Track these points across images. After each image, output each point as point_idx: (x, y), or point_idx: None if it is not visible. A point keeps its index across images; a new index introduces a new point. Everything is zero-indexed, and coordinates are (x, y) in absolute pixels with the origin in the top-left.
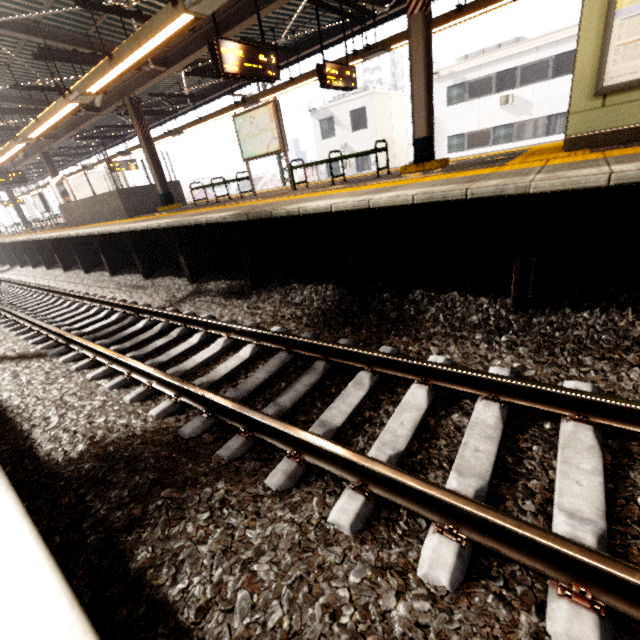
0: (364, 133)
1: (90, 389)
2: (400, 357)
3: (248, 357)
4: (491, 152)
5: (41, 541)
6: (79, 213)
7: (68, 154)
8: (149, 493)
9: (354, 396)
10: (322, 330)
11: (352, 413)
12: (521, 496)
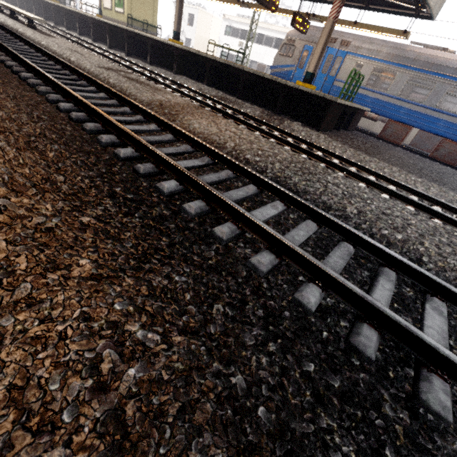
0: (191, 29)
1: None
2: None
3: None
4: None
5: None
6: None
7: None
8: None
9: None
10: None
11: None
12: None
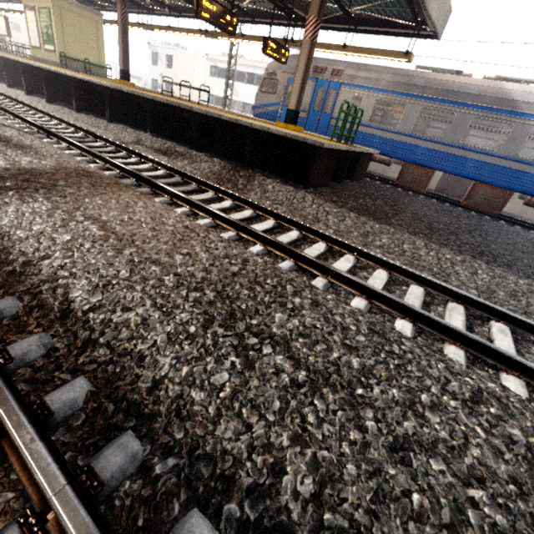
0: (171, 71)
1: None
2: None
3: None
4: None
5: None
6: None
7: None
8: None
9: None
10: None
11: None
12: None
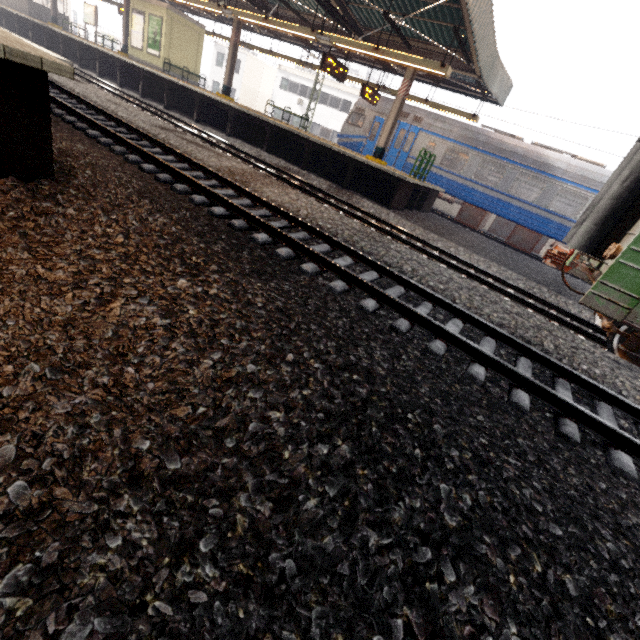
0: (236, 77)
1: None
2: None
3: None
4: None
5: None
6: None
7: None
8: None
9: None
10: None
11: None
12: None
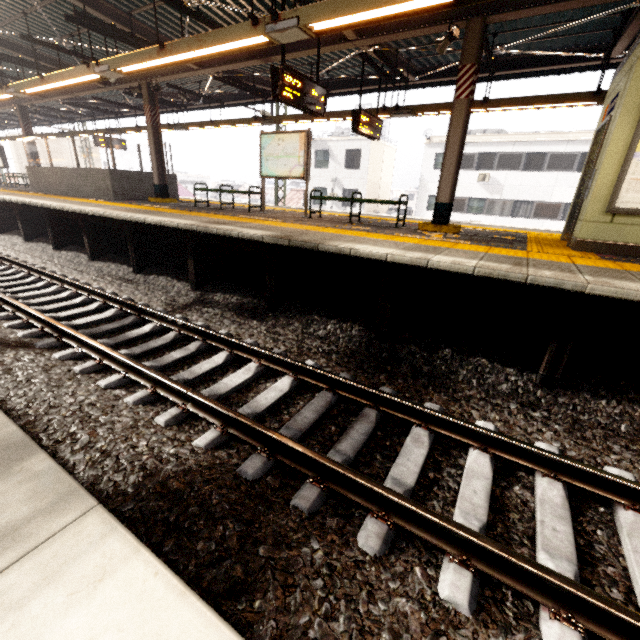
0: (356, 173)
1: (109, 400)
2: (460, 420)
3: (288, 390)
4: (486, 226)
5: (229, 626)
6: (52, 181)
7: (47, 114)
8: (243, 549)
9: (417, 454)
10: (356, 372)
11: (419, 472)
12: (606, 583)
